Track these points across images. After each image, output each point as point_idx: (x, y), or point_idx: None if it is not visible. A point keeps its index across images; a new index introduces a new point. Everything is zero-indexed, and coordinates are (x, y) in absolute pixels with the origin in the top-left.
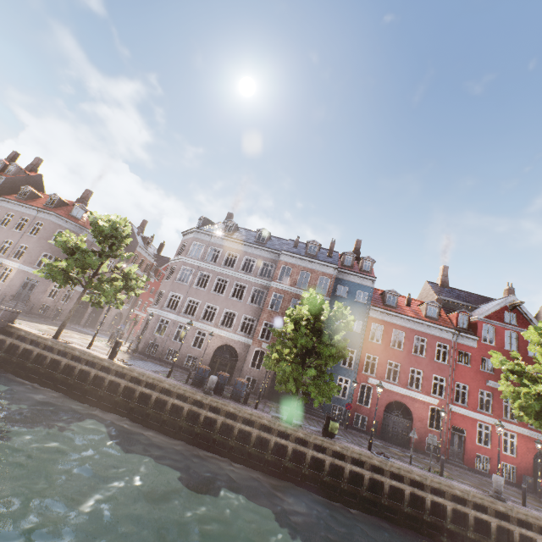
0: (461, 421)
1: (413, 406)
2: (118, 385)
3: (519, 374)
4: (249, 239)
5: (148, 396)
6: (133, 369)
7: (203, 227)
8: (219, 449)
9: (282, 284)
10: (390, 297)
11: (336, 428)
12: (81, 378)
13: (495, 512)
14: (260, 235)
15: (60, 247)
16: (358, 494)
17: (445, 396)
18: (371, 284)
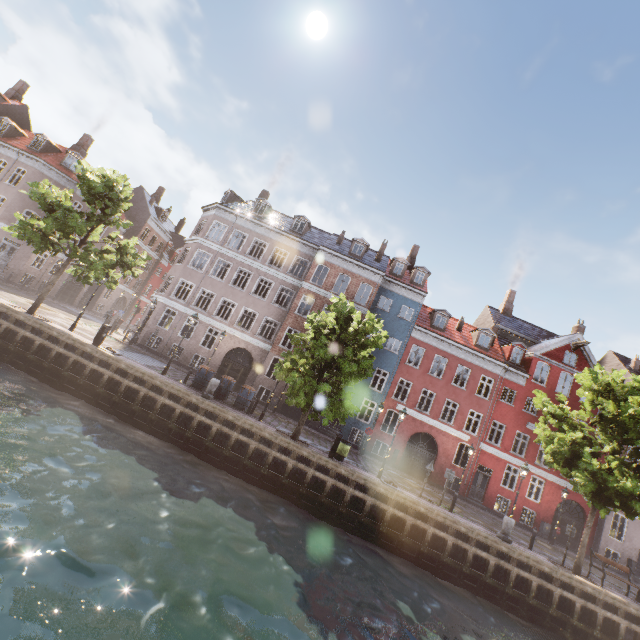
0: (489, 461)
1: (441, 440)
2: (101, 376)
3: (560, 419)
4: (283, 226)
5: (136, 392)
6: (120, 360)
7: (229, 203)
8: (211, 457)
9: (315, 287)
10: (440, 318)
11: (346, 450)
12: (59, 362)
13: (497, 552)
14: (297, 224)
15: (37, 201)
16: (357, 519)
17: (477, 434)
18: (420, 299)
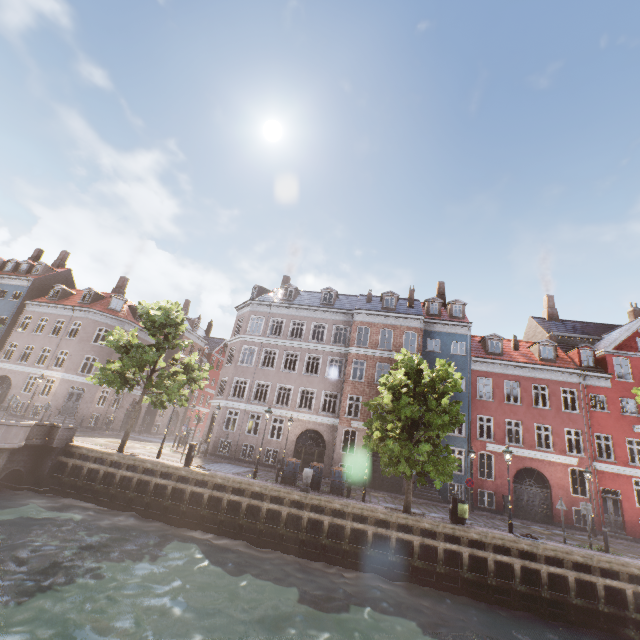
0: (611, 481)
1: (548, 471)
2: (200, 496)
3: None
4: (313, 302)
5: (237, 504)
6: (215, 475)
7: (259, 297)
8: (332, 556)
9: (362, 349)
10: (493, 343)
11: (465, 510)
12: (157, 493)
13: None
14: (326, 296)
15: (112, 347)
16: (511, 590)
17: (584, 453)
18: (466, 331)
